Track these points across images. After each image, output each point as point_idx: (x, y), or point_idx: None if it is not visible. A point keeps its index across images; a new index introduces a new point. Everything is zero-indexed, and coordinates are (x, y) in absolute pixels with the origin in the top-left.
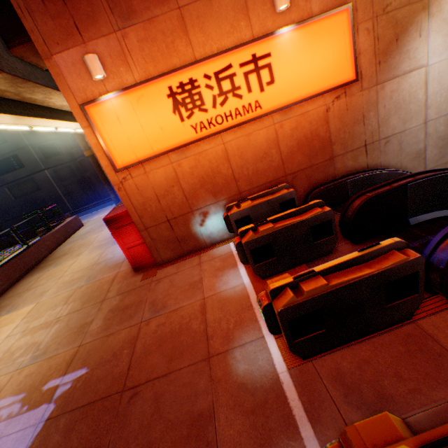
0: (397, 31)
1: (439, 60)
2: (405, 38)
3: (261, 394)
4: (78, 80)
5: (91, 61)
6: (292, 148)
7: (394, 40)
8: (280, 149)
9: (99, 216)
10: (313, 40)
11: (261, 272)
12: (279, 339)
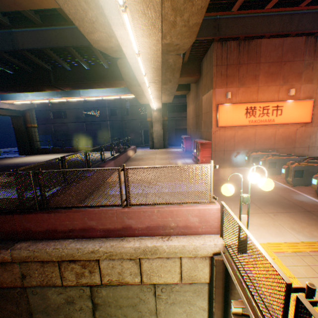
0: None
1: None
2: None
3: (282, 188)
4: (219, 97)
5: (229, 94)
6: (279, 139)
7: None
8: (274, 138)
9: (142, 150)
10: (298, 106)
11: (268, 172)
12: (283, 183)
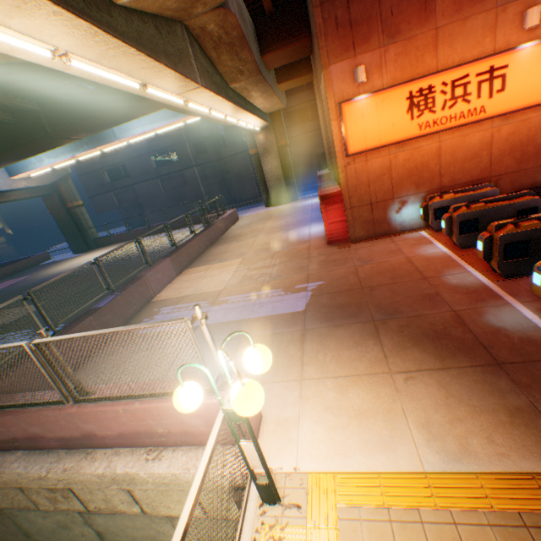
0: None
1: None
2: None
3: (472, 289)
4: (340, 85)
5: (360, 71)
6: (503, 151)
7: None
8: (490, 152)
9: (250, 214)
10: None
11: (461, 243)
12: (482, 272)
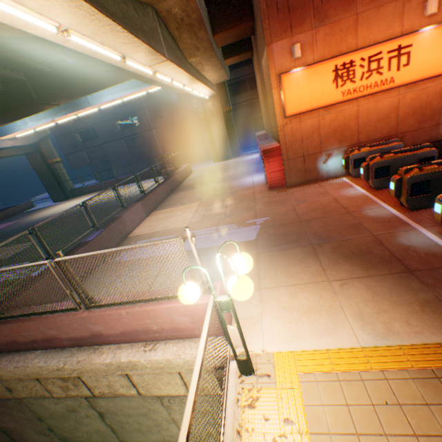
0: None
1: None
2: None
3: (386, 219)
4: (280, 59)
5: (296, 48)
6: (407, 114)
7: None
8: (397, 114)
9: (201, 168)
10: None
11: (376, 185)
12: (393, 207)
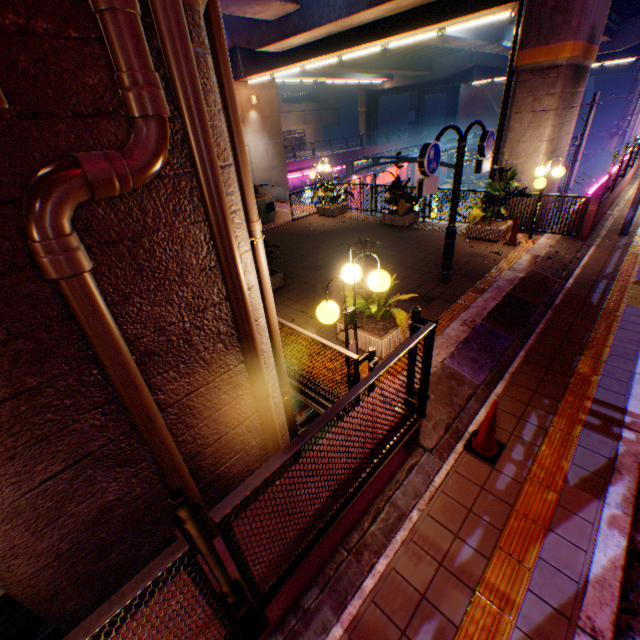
0: None
1: (254, 146)
2: None
3: None
4: None
5: None
6: None
7: None
8: None
9: None
10: None
11: None
12: None
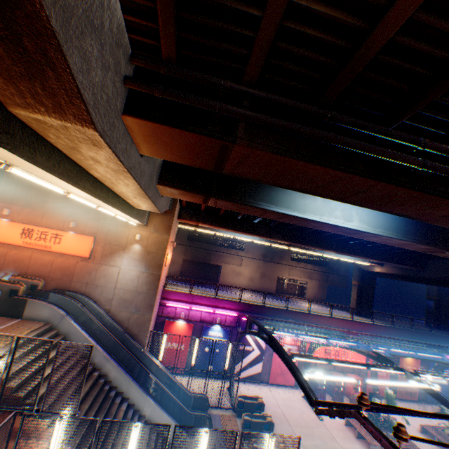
0: (113, 251)
1: (126, 268)
2: (115, 255)
3: None
4: (2, 211)
5: (6, 210)
6: (58, 268)
7: (111, 253)
8: (53, 266)
9: None
10: (80, 239)
11: None
12: None
